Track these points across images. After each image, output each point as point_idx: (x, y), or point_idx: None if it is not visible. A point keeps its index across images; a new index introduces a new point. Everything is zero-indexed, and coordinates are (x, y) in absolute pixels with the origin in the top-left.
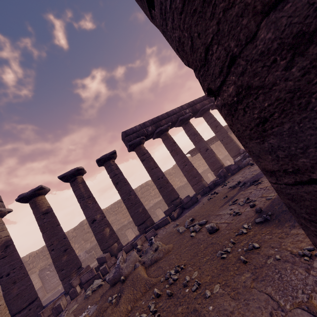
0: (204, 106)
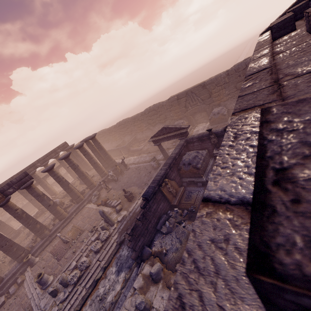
0: (30, 173)
